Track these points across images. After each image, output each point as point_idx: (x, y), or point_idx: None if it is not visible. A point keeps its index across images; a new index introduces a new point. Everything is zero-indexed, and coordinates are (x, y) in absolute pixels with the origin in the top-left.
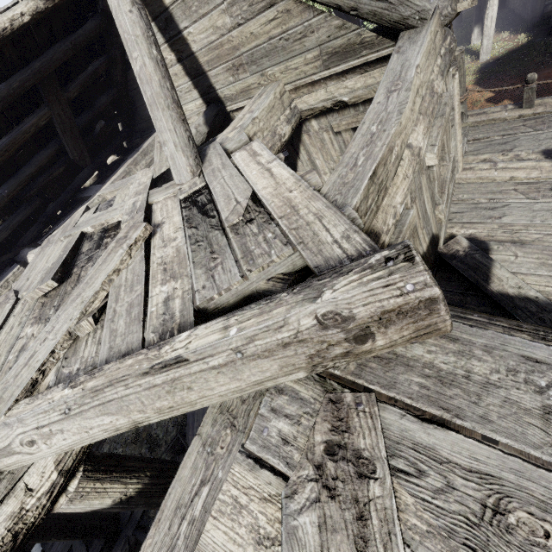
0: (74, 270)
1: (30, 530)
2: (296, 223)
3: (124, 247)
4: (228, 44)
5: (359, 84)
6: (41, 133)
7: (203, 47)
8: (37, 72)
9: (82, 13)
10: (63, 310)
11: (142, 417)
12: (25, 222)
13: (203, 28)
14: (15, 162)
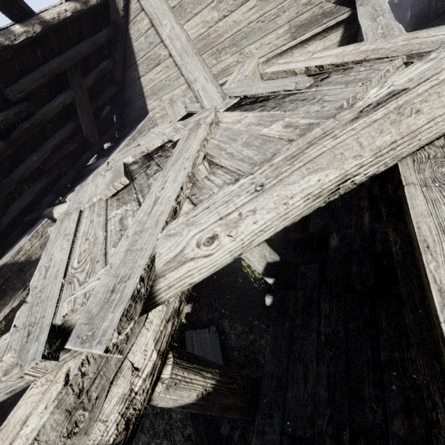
0: (136, 176)
1: (137, 420)
2: (389, 50)
3: (204, 126)
4: (214, 34)
5: (319, 48)
6: (64, 113)
7: (193, 39)
8: (69, 59)
9: (100, 23)
10: (167, 171)
11: (357, 165)
12: (43, 191)
13: (195, 25)
14: (43, 134)
